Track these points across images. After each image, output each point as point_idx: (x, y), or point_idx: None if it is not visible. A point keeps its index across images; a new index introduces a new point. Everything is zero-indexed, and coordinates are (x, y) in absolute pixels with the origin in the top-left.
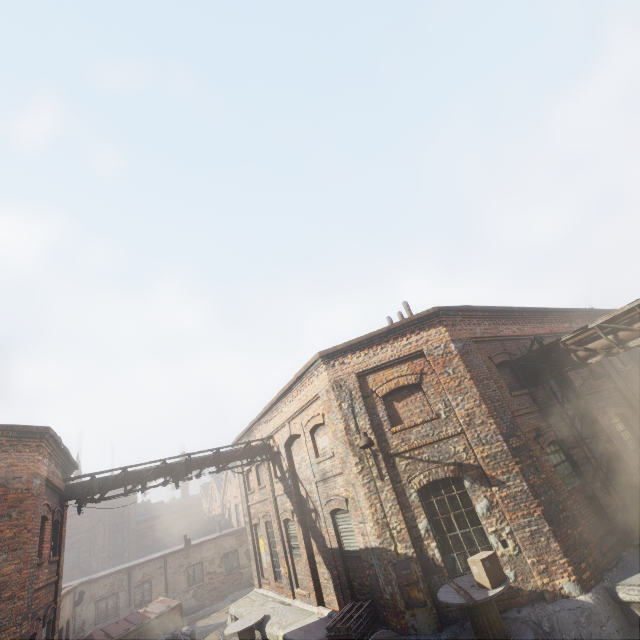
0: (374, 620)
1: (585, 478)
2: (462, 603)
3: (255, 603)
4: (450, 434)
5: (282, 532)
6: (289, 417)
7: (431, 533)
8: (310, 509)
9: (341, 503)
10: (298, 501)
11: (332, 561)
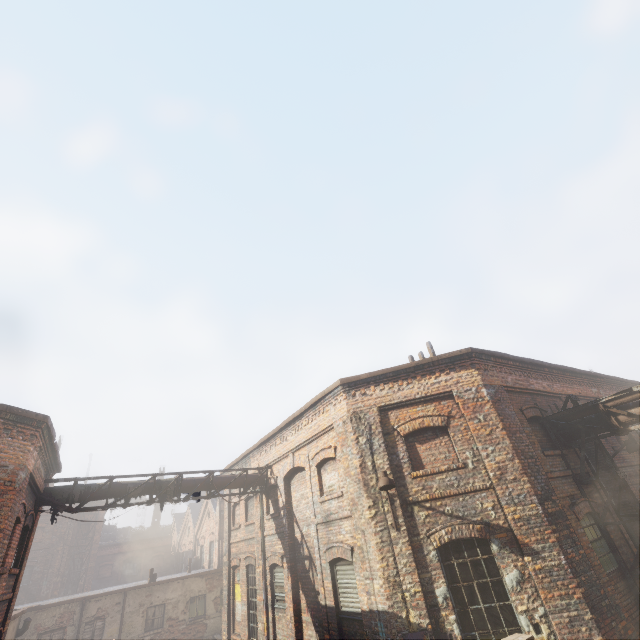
0: None
1: (624, 562)
2: None
3: None
4: (478, 487)
5: (266, 579)
6: (294, 447)
7: (450, 602)
8: (304, 555)
9: (345, 552)
10: (291, 544)
11: (325, 622)
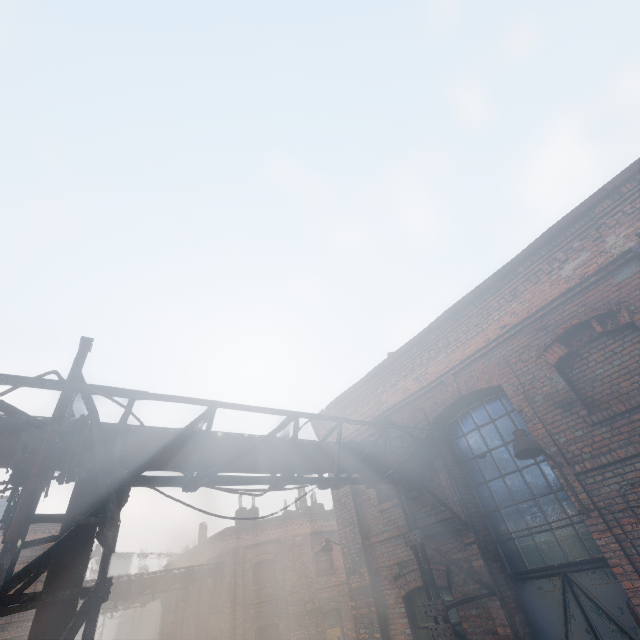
0: None
1: None
2: None
3: None
4: None
5: None
6: None
7: None
8: None
9: None
10: None
11: None
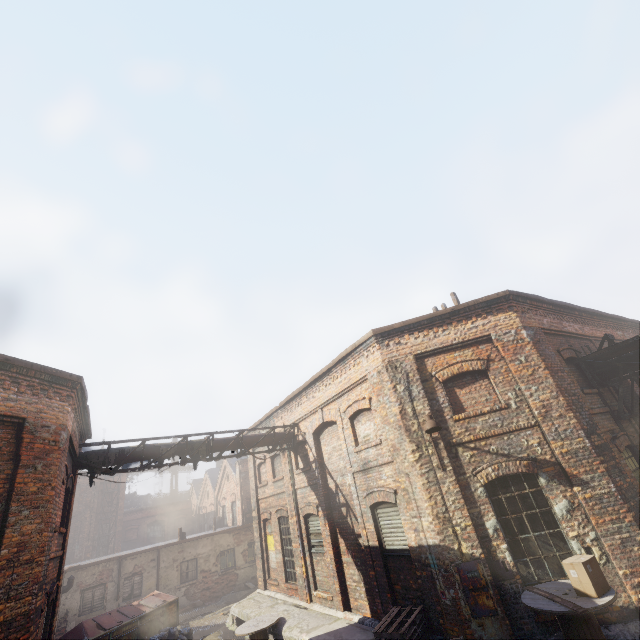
0: (426, 628)
1: None
2: (565, 611)
3: (262, 605)
4: (522, 426)
5: (301, 528)
6: (323, 402)
7: (501, 533)
8: (340, 503)
9: (387, 495)
10: (325, 494)
11: (369, 560)
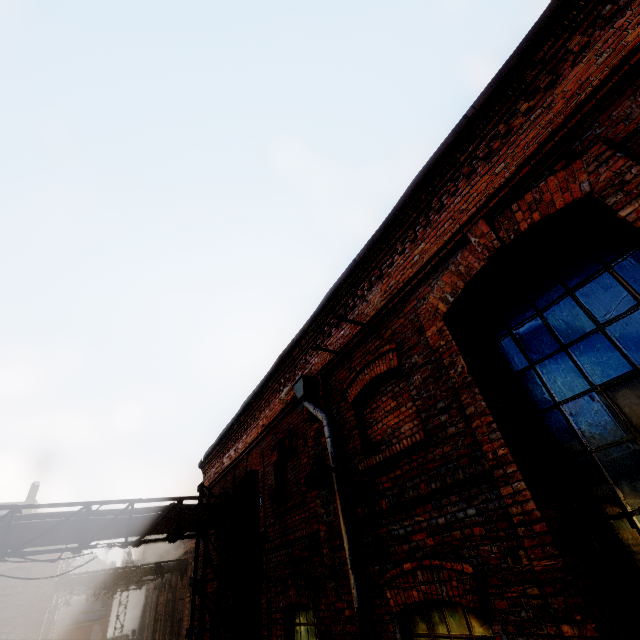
0: None
1: None
2: None
3: None
4: None
5: None
6: None
7: None
8: None
9: None
10: None
11: None
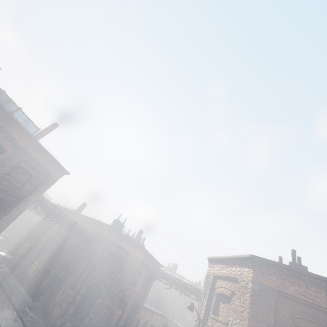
0: None
1: None
2: None
3: None
4: None
5: None
6: None
7: None
8: None
9: None
10: None
11: None
